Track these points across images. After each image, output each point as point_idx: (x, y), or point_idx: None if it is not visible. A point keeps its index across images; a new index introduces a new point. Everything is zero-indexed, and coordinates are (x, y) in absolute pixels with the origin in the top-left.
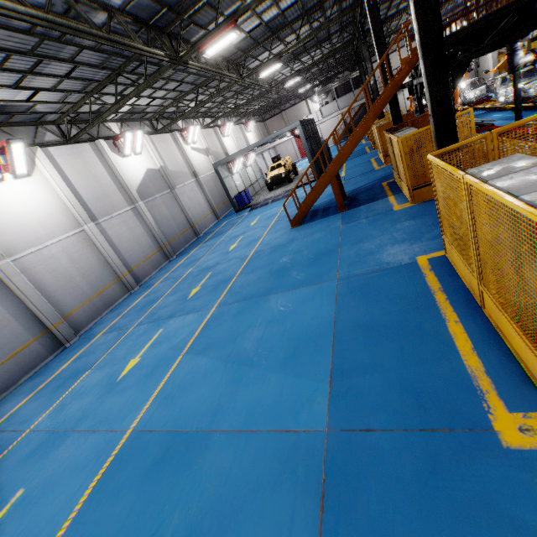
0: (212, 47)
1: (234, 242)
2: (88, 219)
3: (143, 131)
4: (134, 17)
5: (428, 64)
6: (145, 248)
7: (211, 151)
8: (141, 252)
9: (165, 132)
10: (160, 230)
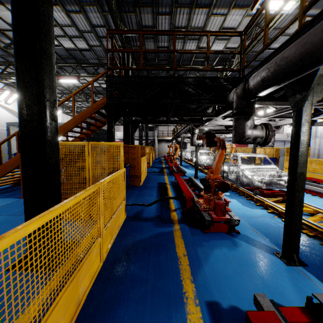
0: None
1: None
2: None
3: None
4: None
5: (16, 44)
6: None
7: None
8: None
9: None
10: None
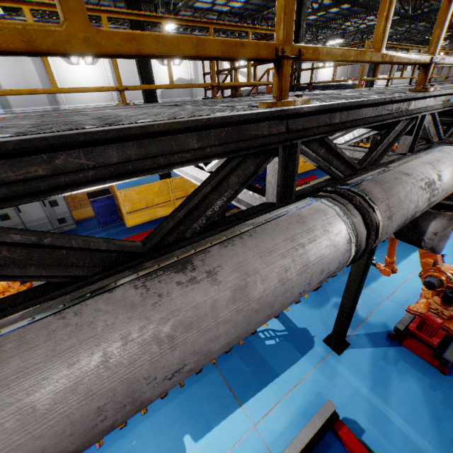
0: None
1: None
2: (116, 99)
3: None
4: None
5: None
6: None
7: (257, 76)
8: None
9: None
10: None
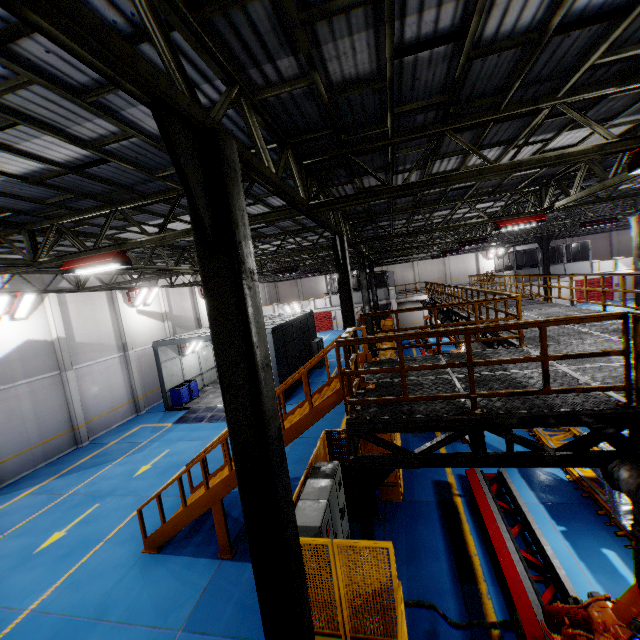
0: (78, 270)
1: (73, 518)
2: None
3: (38, 294)
4: None
5: (253, 550)
6: None
7: (174, 315)
8: None
9: (98, 290)
10: None
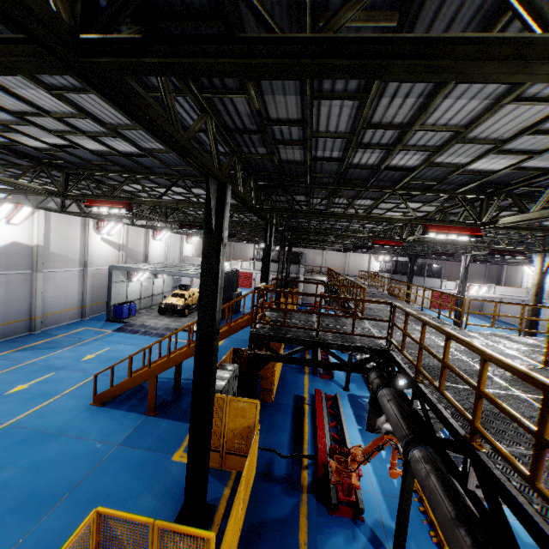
0: (97, 208)
1: (34, 378)
2: None
3: (34, 208)
4: (20, 151)
5: (195, 371)
6: None
7: (128, 248)
8: None
9: (76, 215)
10: None
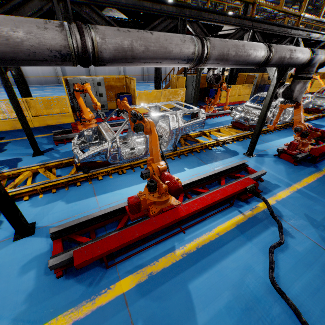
0: None
1: None
2: None
3: None
4: None
5: None
6: (136, 71)
7: None
8: (134, 71)
9: None
10: (148, 68)
